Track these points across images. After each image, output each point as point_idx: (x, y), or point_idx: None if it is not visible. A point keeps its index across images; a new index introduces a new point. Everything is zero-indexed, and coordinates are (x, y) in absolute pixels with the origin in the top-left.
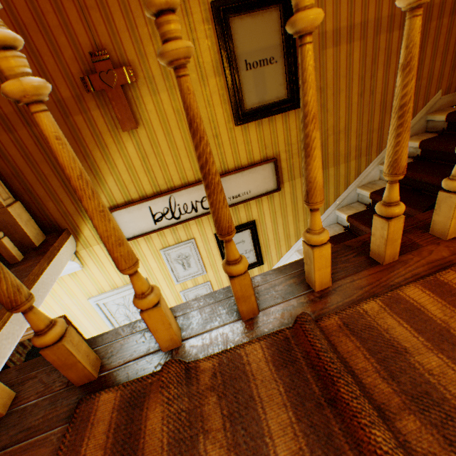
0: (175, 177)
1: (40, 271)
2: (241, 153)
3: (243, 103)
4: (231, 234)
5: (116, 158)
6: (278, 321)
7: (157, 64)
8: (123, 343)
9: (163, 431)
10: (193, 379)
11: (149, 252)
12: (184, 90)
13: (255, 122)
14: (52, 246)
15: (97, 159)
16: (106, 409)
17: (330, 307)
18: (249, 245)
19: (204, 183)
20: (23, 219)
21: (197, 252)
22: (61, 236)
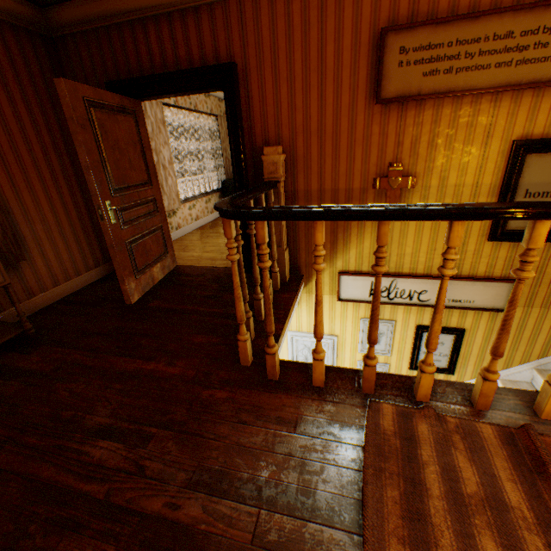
0: (406, 265)
1: (294, 303)
2: (481, 265)
3: (505, 224)
4: (500, 357)
5: (366, 237)
6: (504, 421)
7: (437, 178)
8: (384, 382)
9: (429, 435)
10: (442, 422)
11: (350, 316)
12: (517, 288)
13: (510, 242)
14: (298, 286)
15: (352, 234)
16: (388, 411)
17: (550, 432)
18: (446, 349)
19: (500, 326)
20: (286, 261)
21: (391, 333)
22: (301, 280)
